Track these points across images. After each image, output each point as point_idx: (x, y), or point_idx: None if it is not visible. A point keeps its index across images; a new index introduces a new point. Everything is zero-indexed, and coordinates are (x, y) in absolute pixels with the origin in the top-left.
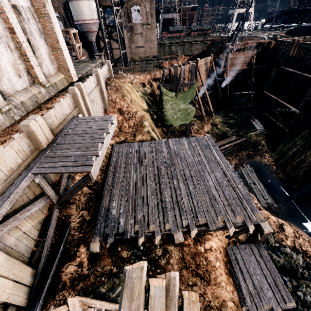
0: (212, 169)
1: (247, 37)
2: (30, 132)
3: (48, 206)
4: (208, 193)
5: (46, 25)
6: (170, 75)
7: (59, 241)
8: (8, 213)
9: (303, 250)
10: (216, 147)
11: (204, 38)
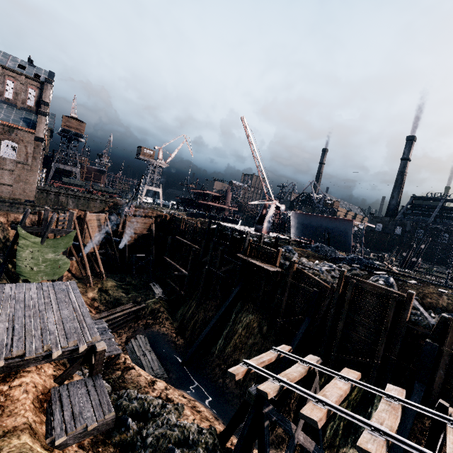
0: (60, 308)
1: (149, 207)
2: None
3: None
4: (43, 328)
5: None
6: (40, 218)
7: None
8: None
9: (169, 397)
10: (77, 290)
11: (107, 199)
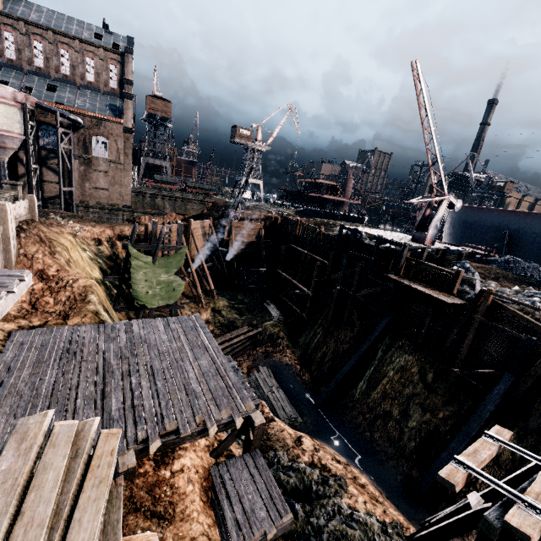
0: (196, 357)
1: (254, 207)
2: None
3: None
4: (186, 387)
5: None
6: (147, 232)
7: None
8: None
9: (323, 463)
10: (207, 329)
11: (204, 198)
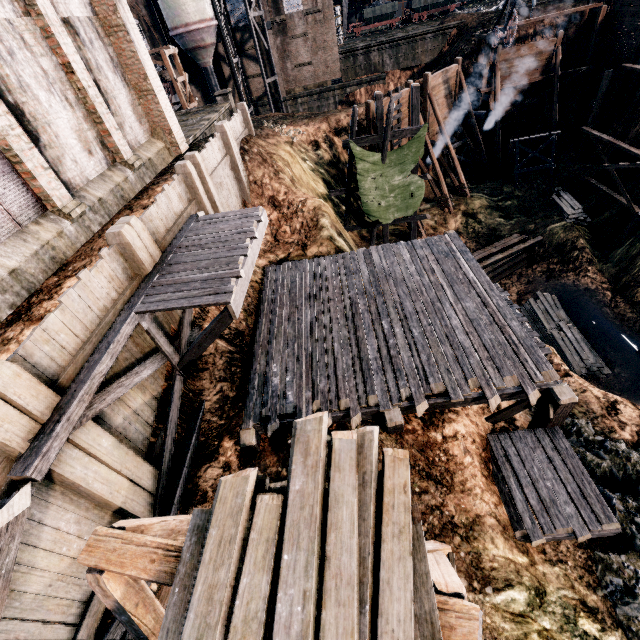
0: (459, 297)
1: (542, 5)
2: (124, 245)
3: (165, 374)
4: (450, 339)
5: (123, 48)
6: (369, 116)
7: (189, 431)
8: (107, 377)
9: None
10: (468, 255)
11: (443, 24)
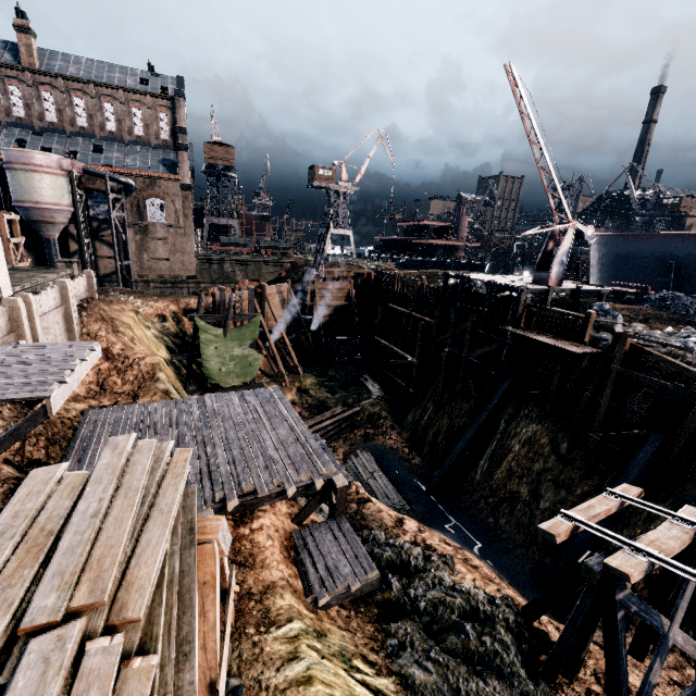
0: (274, 426)
1: (341, 264)
2: None
3: None
4: (263, 454)
5: None
6: (215, 302)
7: None
8: None
9: (428, 543)
10: (285, 400)
11: (281, 259)
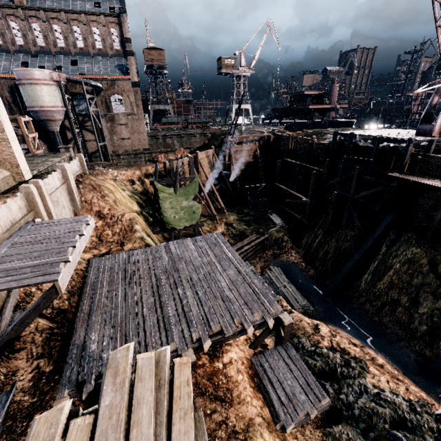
0: (224, 268)
1: (247, 131)
2: None
3: None
4: (221, 295)
5: None
6: (166, 169)
7: None
8: None
9: (342, 347)
10: (227, 244)
11: (204, 131)
